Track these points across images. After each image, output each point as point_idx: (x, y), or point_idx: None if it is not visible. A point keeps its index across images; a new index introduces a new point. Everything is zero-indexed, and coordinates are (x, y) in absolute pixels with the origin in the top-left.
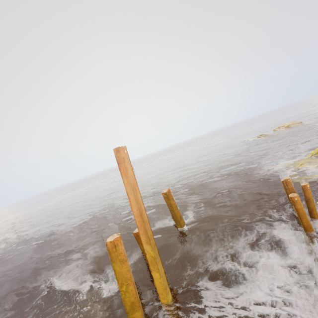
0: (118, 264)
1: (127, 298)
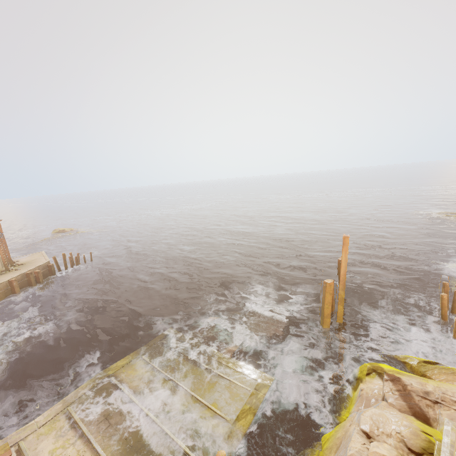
0: (328, 294)
1: (326, 311)
